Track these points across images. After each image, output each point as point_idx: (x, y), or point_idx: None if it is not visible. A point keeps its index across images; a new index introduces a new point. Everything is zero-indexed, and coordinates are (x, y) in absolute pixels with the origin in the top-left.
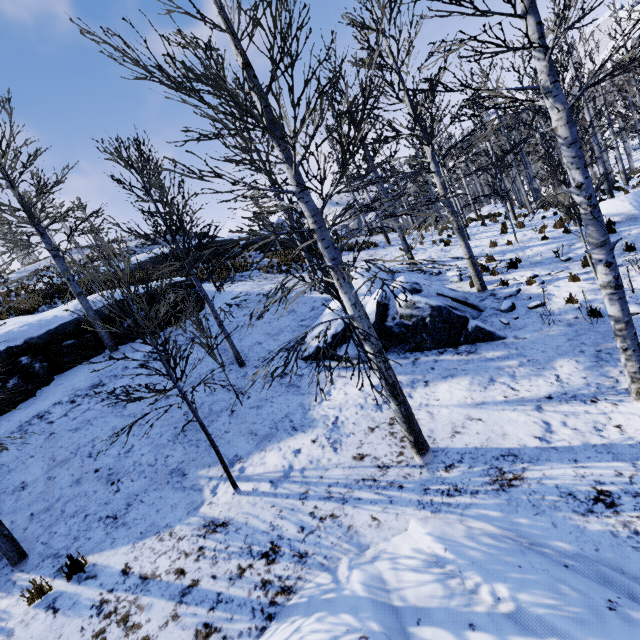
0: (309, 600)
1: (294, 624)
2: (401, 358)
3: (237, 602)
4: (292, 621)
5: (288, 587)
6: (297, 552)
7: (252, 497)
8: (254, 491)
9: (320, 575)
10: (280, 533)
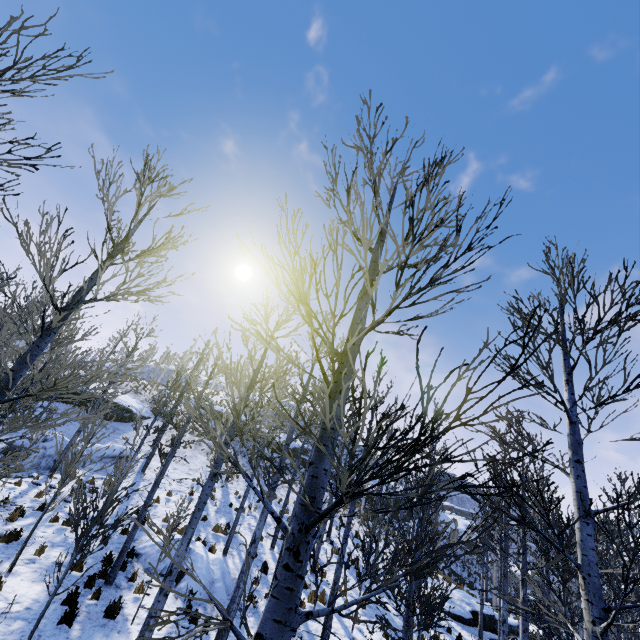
0: None
1: None
2: None
3: None
4: None
5: None
6: None
7: None
8: None
9: None
10: None
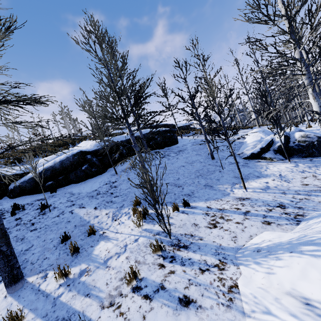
0: (320, 214)
1: (320, 218)
2: (301, 159)
3: (275, 217)
4: (317, 218)
5: (300, 214)
6: (295, 206)
7: (255, 192)
8: (254, 191)
9: (315, 212)
10: (280, 201)
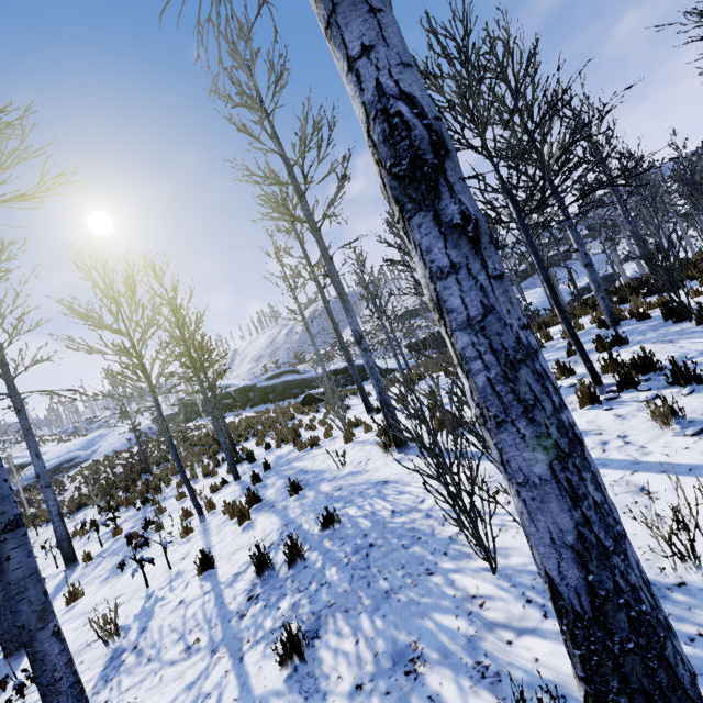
0: None
1: None
2: (631, 262)
3: None
4: None
5: None
6: None
7: None
8: None
9: None
10: None
